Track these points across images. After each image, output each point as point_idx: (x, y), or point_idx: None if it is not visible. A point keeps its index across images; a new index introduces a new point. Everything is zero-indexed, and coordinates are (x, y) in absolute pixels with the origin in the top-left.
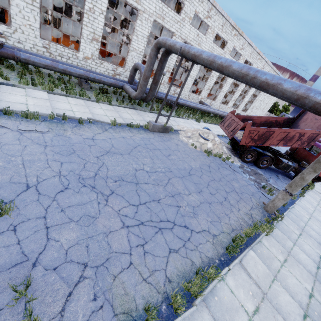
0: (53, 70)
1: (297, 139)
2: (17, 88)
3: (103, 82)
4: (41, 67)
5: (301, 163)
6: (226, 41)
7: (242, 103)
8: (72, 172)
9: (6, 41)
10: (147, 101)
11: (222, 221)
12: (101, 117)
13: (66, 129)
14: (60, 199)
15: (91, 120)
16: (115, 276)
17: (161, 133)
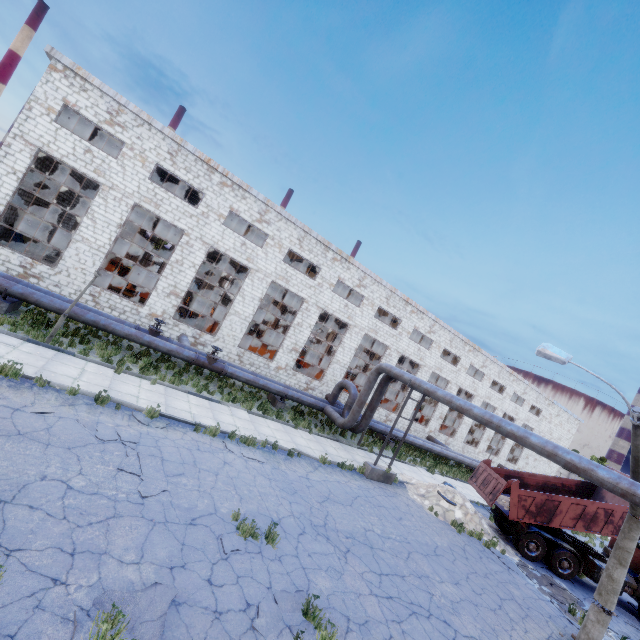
0: (253, 385)
1: (604, 519)
2: (222, 405)
3: (301, 401)
4: (242, 381)
5: (639, 576)
6: (459, 357)
7: (504, 446)
8: (303, 515)
9: (203, 349)
10: (357, 431)
11: (500, 637)
12: (306, 450)
13: (279, 461)
14: (304, 543)
15: (297, 452)
16: None
17: (381, 483)
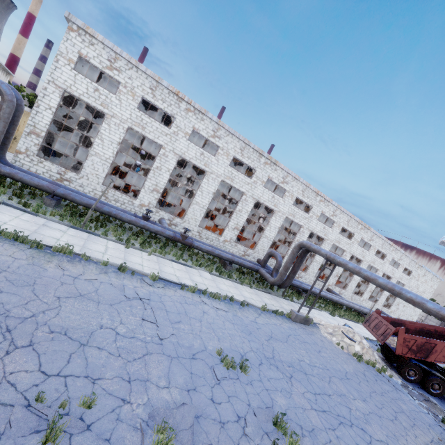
0: (211, 254)
1: None
2: (193, 268)
3: (243, 265)
4: (203, 251)
5: None
6: (353, 233)
7: (381, 296)
8: (258, 350)
9: (175, 228)
10: (283, 287)
11: (400, 441)
12: (251, 300)
13: (236, 310)
14: (263, 371)
15: (246, 302)
16: (323, 443)
17: (302, 324)
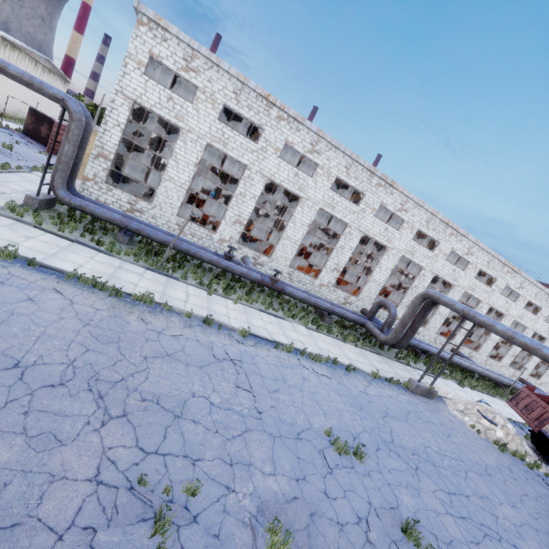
0: (306, 302)
1: None
2: (285, 321)
3: (345, 317)
4: (297, 299)
5: None
6: (495, 278)
7: (529, 363)
8: (373, 430)
9: (260, 268)
10: (397, 347)
11: None
12: (357, 364)
13: (341, 376)
14: (382, 459)
15: (352, 366)
16: None
17: (424, 398)
